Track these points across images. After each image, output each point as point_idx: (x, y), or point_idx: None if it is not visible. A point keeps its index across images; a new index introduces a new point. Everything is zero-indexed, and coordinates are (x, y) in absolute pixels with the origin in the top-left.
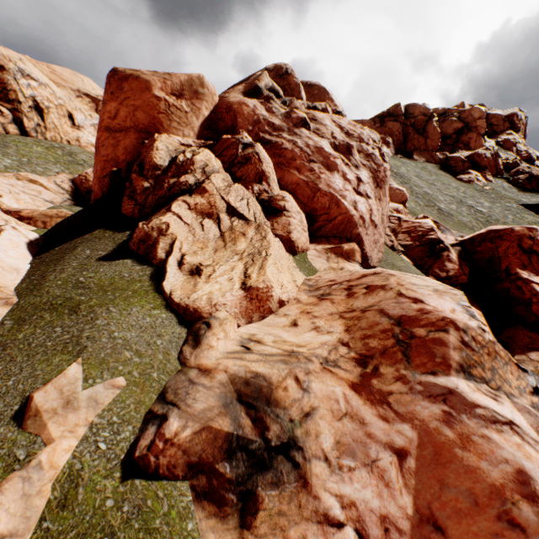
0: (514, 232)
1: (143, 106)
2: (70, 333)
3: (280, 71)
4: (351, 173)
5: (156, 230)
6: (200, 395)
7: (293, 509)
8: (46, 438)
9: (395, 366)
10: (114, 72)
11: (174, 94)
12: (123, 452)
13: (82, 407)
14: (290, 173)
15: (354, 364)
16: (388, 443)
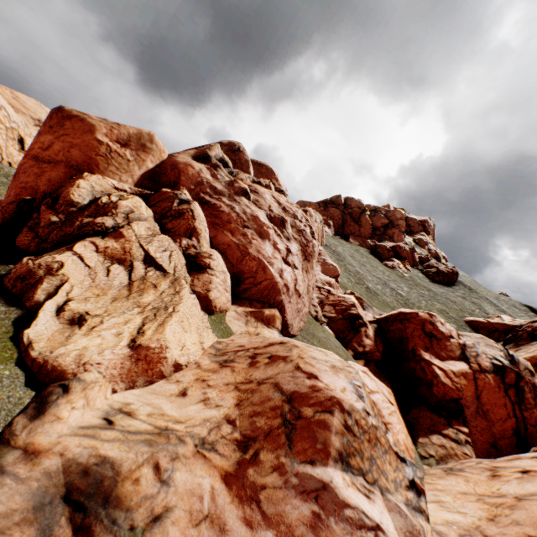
0: (418, 316)
1: (81, 145)
2: None
3: (233, 147)
4: (282, 244)
5: (44, 268)
6: (1, 492)
7: None
8: None
9: (276, 452)
10: (59, 109)
11: (120, 142)
12: None
13: None
14: (224, 234)
15: (234, 447)
16: None
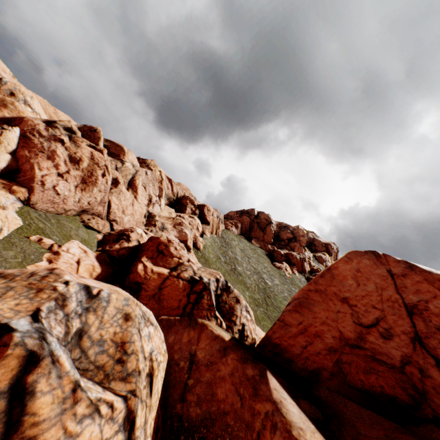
0: (159, 239)
1: None
2: None
3: (92, 129)
4: (65, 168)
5: None
6: None
7: None
8: None
9: None
10: None
11: None
12: None
13: None
14: (24, 151)
15: None
16: None
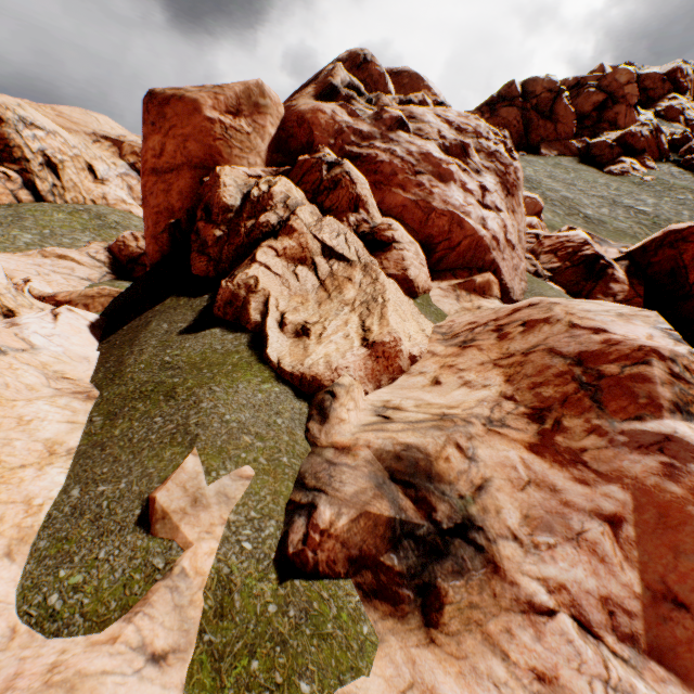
0: None
1: (194, 134)
2: (174, 422)
3: (356, 59)
4: (472, 182)
5: (243, 287)
6: (346, 477)
7: (487, 600)
8: (182, 542)
9: (583, 417)
10: (150, 96)
11: (230, 112)
12: (272, 551)
13: (213, 504)
14: (393, 194)
15: (526, 421)
16: (594, 510)
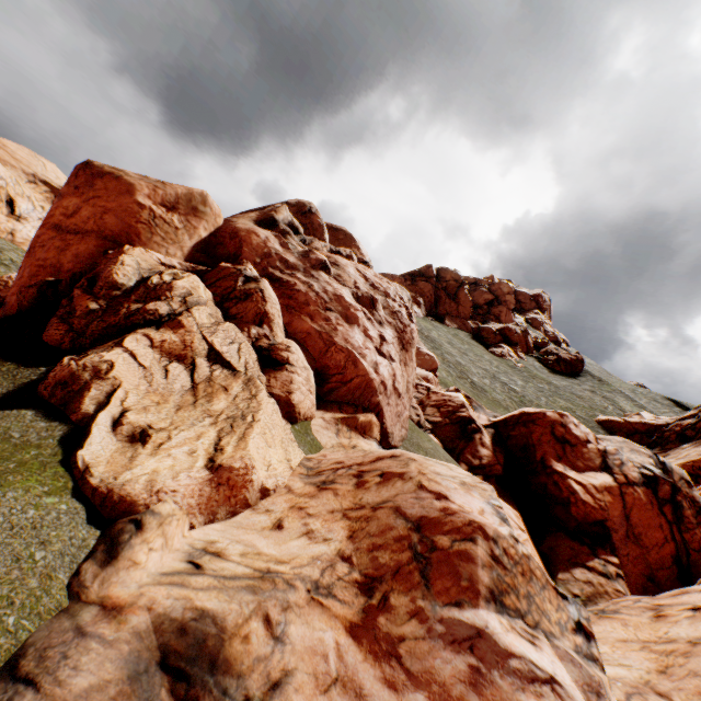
0: (546, 417)
1: (118, 210)
2: None
3: (303, 208)
4: (374, 330)
5: (90, 370)
6: (88, 658)
7: None
8: None
9: (411, 594)
10: (86, 165)
11: (165, 205)
12: None
13: None
14: (301, 320)
15: (356, 591)
16: None
